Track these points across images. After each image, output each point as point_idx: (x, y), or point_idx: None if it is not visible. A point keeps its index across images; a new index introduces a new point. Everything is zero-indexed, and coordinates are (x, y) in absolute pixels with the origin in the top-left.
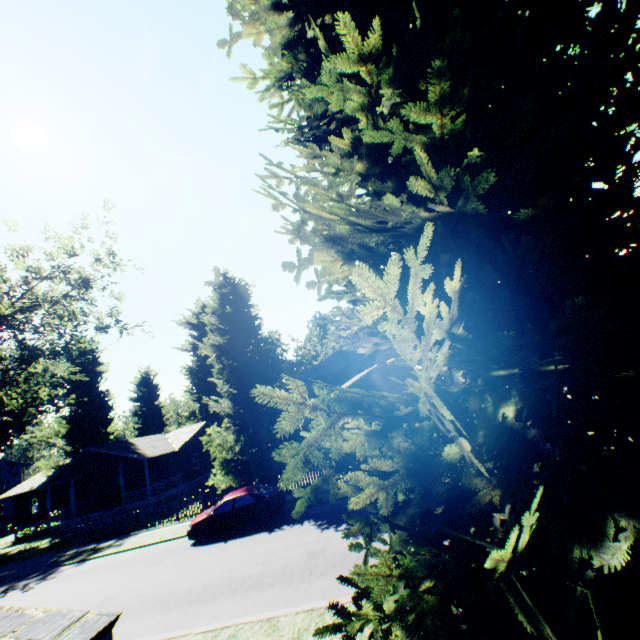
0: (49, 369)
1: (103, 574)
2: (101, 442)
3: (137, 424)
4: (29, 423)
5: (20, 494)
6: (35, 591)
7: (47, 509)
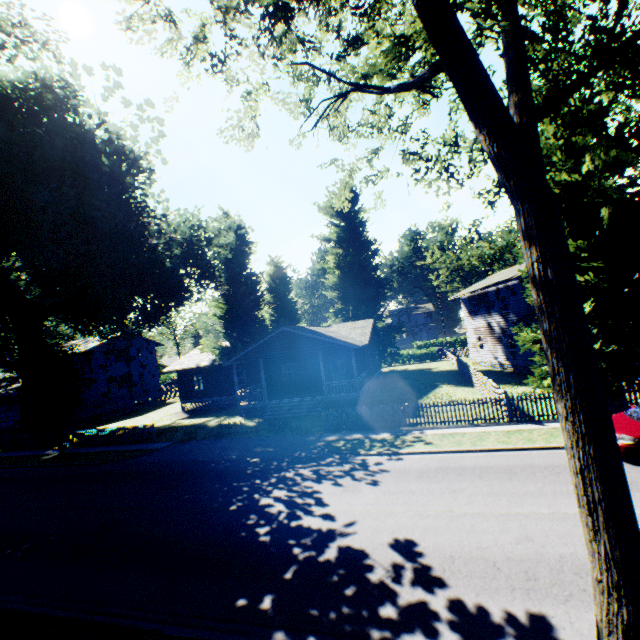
0: (215, 237)
1: (516, 486)
2: (257, 328)
3: (271, 317)
4: (186, 299)
5: (182, 370)
6: (400, 489)
7: (212, 388)
